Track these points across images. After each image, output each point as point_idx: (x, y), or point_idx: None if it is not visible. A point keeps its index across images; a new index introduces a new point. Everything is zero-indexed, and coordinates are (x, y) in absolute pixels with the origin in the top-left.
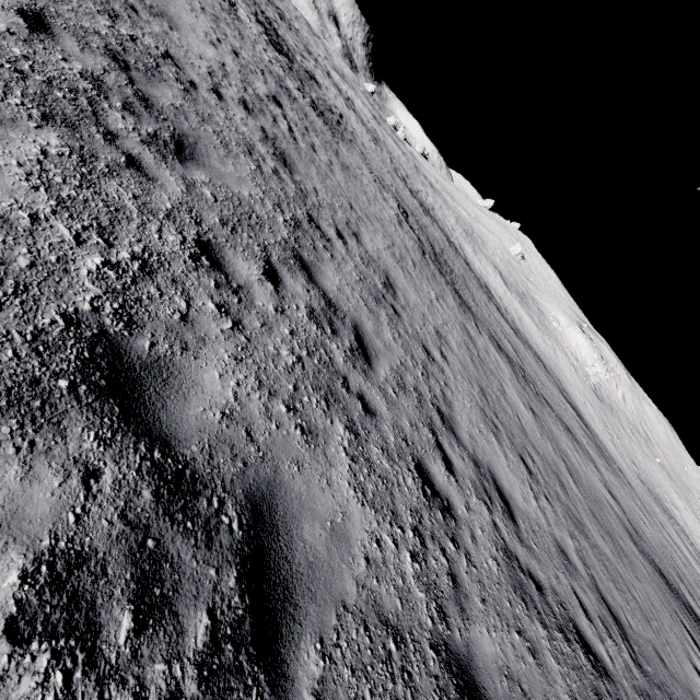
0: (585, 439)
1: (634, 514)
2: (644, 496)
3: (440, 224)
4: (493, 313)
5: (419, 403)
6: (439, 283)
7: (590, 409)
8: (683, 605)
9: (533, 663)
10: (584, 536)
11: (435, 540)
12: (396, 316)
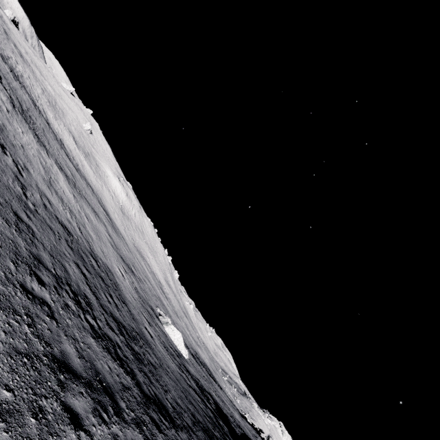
0: (106, 220)
1: (120, 246)
2: (133, 249)
3: (28, 90)
4: (63, 155)
5: (13, 161)
6: (24, 126)
7: (116, 216)
8: (127, 266)
9: (48, 218)
10: (84, 227)
11: (19, 187)
12: (0, 130)
